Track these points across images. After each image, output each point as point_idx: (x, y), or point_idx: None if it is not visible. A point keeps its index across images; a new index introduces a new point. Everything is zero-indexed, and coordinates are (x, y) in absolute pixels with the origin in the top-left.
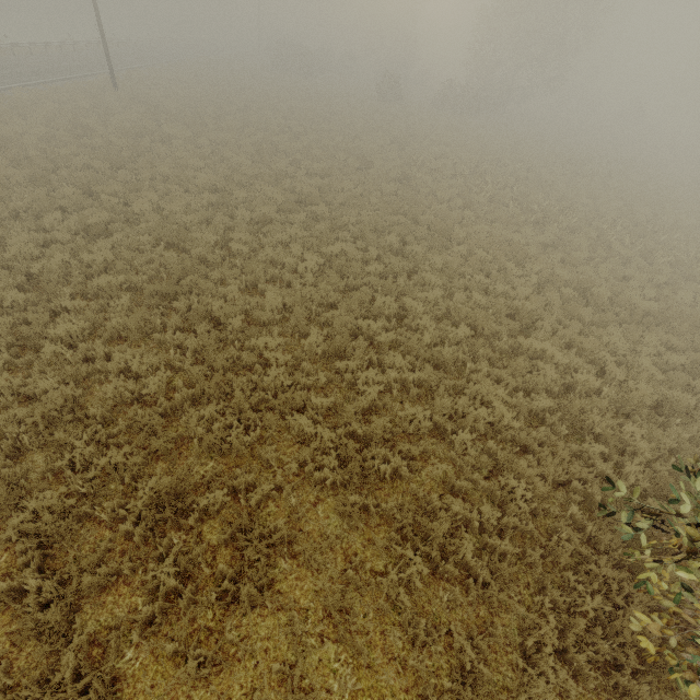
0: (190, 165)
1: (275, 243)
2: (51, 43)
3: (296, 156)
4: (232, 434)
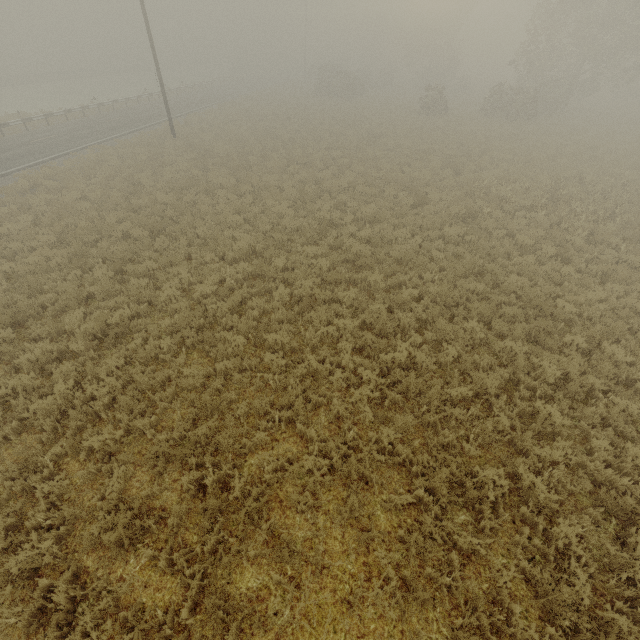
0: (230, 222)
1: (318, 338)
2: (130, 98)
3: (342, 197)
4: None
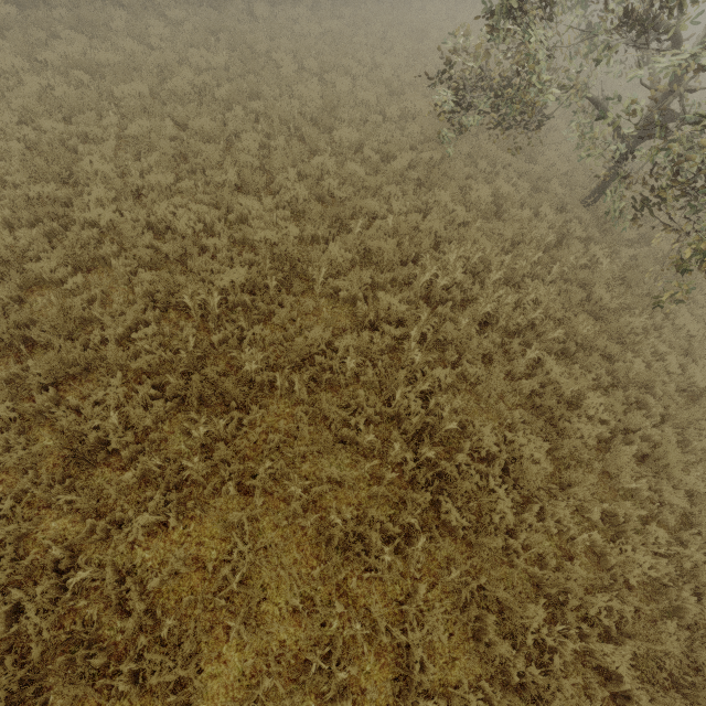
0: None
1: (287, 19)
2: None
3: None
4: (264, 87)
